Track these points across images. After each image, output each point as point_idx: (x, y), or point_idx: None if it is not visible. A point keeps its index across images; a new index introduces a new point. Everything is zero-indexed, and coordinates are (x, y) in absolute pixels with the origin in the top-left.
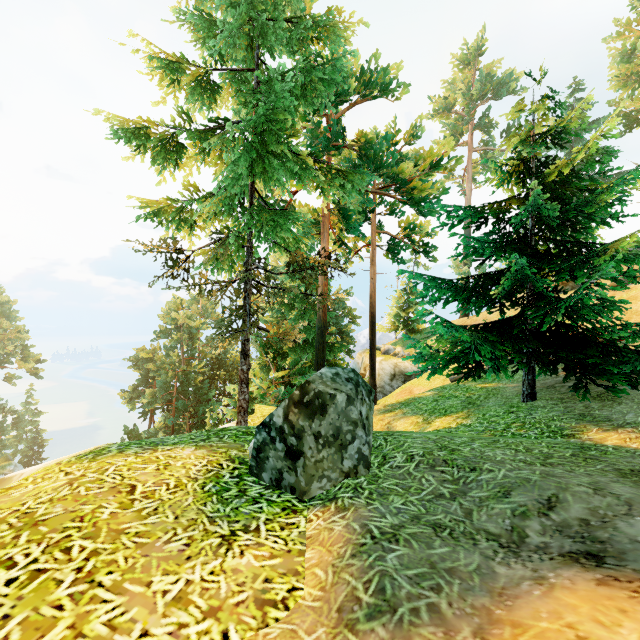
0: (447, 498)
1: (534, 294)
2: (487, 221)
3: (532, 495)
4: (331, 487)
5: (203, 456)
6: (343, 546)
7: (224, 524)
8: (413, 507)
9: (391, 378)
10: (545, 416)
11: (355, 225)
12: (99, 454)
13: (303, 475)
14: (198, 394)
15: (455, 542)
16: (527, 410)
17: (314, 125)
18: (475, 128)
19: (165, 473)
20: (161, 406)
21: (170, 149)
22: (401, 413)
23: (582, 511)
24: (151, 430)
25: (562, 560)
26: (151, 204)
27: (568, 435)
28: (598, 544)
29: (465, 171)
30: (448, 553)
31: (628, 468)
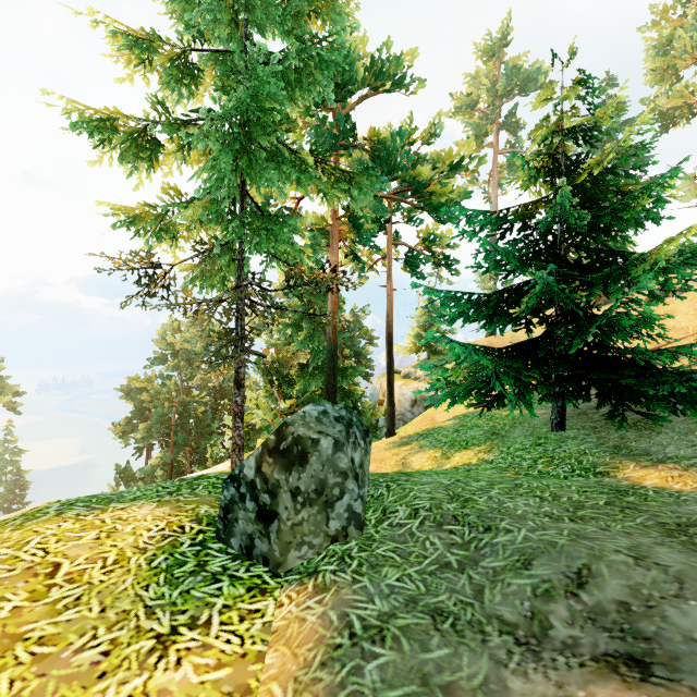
0: (454, 569)
1: (563, 310)
2: (511, 227)
3: (558, 566)
4: (314, 555)
5: (163, 516)
6: (313, 648)
7: (165, 617)
8: (410, 584)
9: (412, 404)
10: (576, 449)
11: (367, 235)
12: (31, 518)
13: (277, 543)
14: (199, 426)
15: (458, 639)
16: (556, 442)
17: (319, 121)
18: (501, 128)
19: (106, 543)
20: (159, 441)
21: (143, 145)
22: (418, 446)
23: (621, 590)
24: (147, 468)
25: (596, 668)
26: (124, 211)
27: (602, 473)
28: (642, 642)
29: (490, 176)
30: (448, 658)
31: (674, 521)
